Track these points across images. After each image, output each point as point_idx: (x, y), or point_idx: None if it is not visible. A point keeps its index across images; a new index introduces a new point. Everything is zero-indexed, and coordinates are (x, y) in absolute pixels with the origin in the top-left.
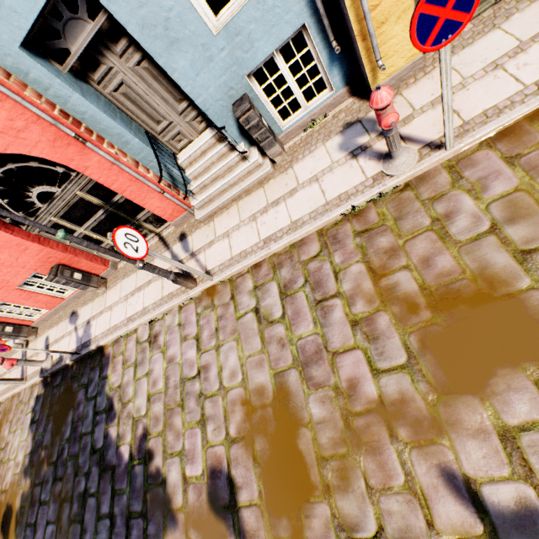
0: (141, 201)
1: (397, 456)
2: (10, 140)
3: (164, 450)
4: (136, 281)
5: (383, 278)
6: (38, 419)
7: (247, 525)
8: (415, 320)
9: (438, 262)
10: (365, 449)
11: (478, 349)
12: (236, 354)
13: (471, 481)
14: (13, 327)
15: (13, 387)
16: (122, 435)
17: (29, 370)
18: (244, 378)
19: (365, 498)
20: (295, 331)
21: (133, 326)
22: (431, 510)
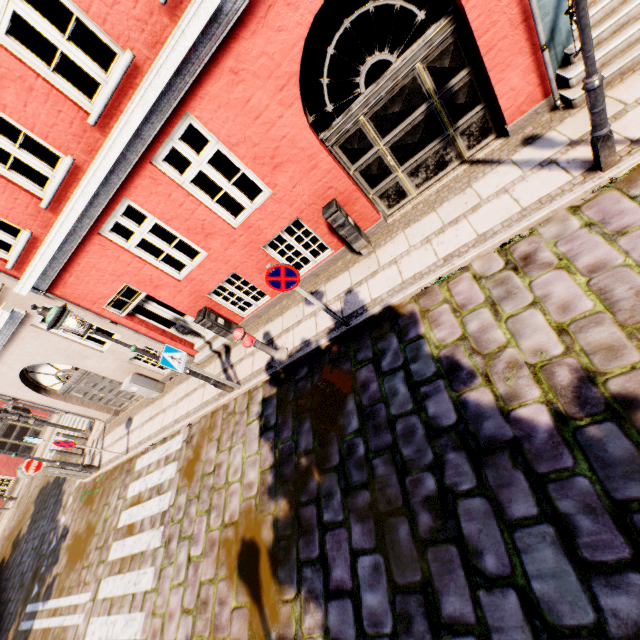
0: (498, 75)
1: None
2: None
3: None
4: (441, 218)
5: None
6: (275, 424)
7: None
8: None
9: None
10: None
11: None
12: None
13: None
14: (224, 320)
15: (216, 399)
16: (510, 395)
17: (241, 374)
18: None
19: None
20: None
21: (465, 259)
22: None
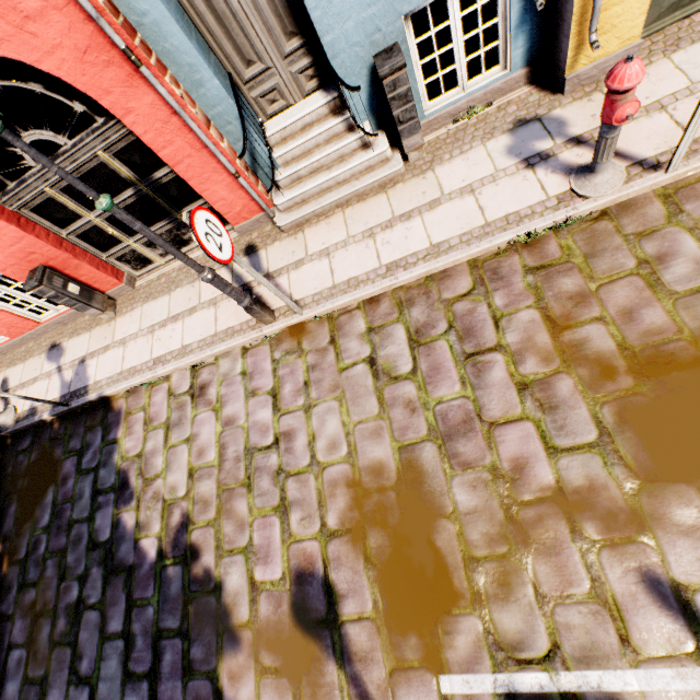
0: (200, 185)
1: (580, 556)
2: (7, 30)
3: (218, 545)
4: (170, 307)
5: (566, 331)
6: None
7: (354, 645)
8: (611, 387)
9: (645, 316)
10: (534, 547)
11: (697, 427)
12: (338, 419)
13: (681, 588)
14: None
15: None
16: (145, 524)
17: None
18: (351, 451)
19: (533, 609)
20: (432, 392)
21: (165, 371)
22: (626, 623)
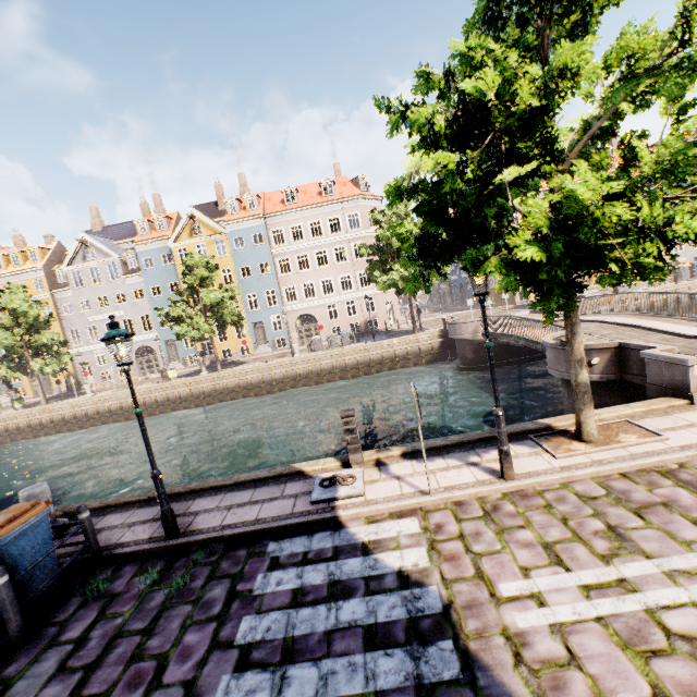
0: None
1: None
2: None
3: None
4: None
5: None
6: None
7: None
8: None
9: None
10: None
11: None
12: None
13: None
14: None
15: None
16: None
17: None
18: None
19: None
20: None
21: None
22: None
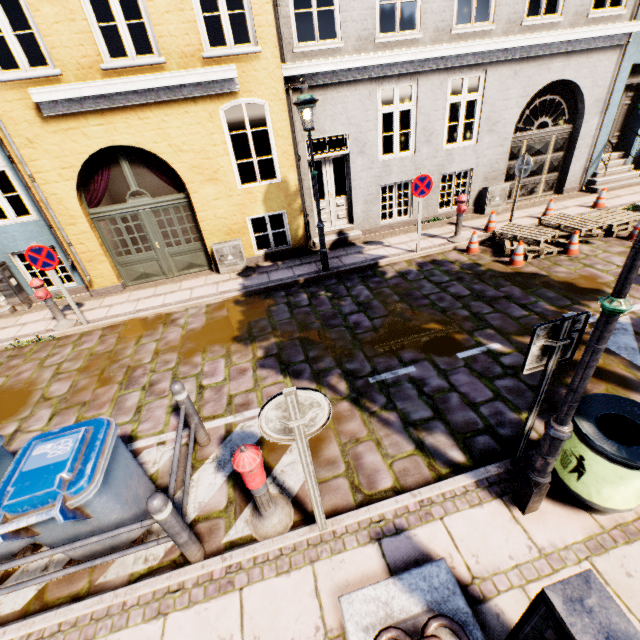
0: None
1: None
2: None
3: None
4: None
5: None
6: None
7: None
8: None
9: (24, 374)
10: None
11: None
12: None
13: None
14: None
15: None
16: None
17: None
18: None
19: None
20: None
21: None
22: None
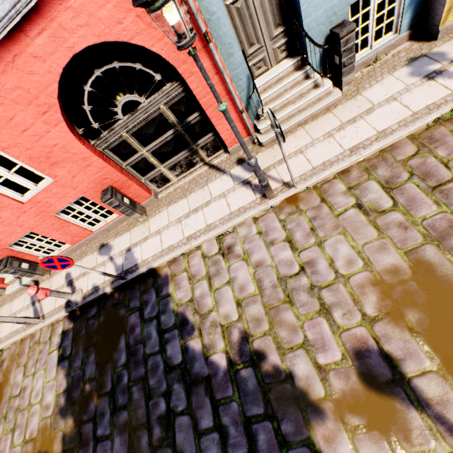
0: (217, 121)
1: None
2: (141, 27)
3: (279, 346)
4: (189, 205)
5: None
6: (70, 355)
7: (427, 393)
8: None
9: None
10: None
11: None
12: (347, 245)
13: None
14: (29, 264)
15: (24, 329)
16: (210, 345)
17: (45, 309)
18: (366, 263)
19: None
20: (415, 214)
21: (198, 242)
22: None
